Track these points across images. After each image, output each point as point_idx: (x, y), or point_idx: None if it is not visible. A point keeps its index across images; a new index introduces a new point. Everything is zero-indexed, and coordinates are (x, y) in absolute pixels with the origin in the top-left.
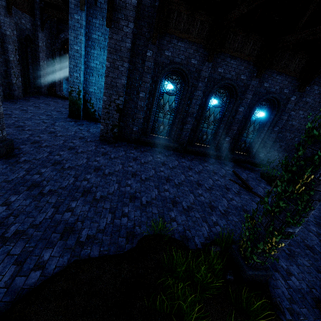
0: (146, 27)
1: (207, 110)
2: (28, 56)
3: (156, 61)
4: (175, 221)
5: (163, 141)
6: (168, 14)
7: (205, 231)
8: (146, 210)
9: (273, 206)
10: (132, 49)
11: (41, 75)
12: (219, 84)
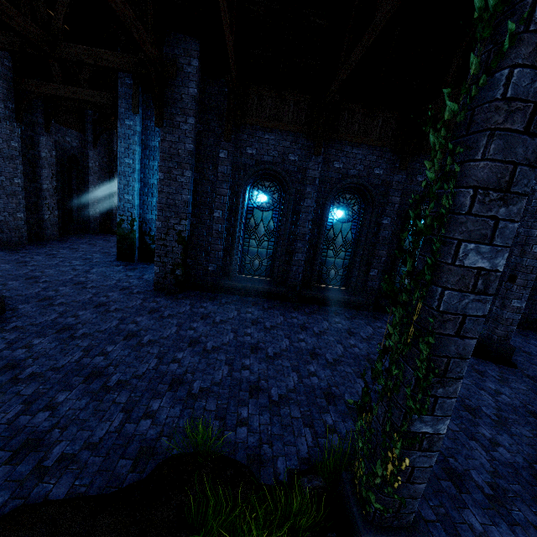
0: (215, 120)
1: (330, 228)
2: (73, 182)
3: (235, 164)
4: (246, 425)
5: (259, 284)
6: (245, 100)
7: (305, 445)
8: (194, 405)
9: (388, 379)
10: (198, 151)
11: (90, 206)
12: (339, 185)
